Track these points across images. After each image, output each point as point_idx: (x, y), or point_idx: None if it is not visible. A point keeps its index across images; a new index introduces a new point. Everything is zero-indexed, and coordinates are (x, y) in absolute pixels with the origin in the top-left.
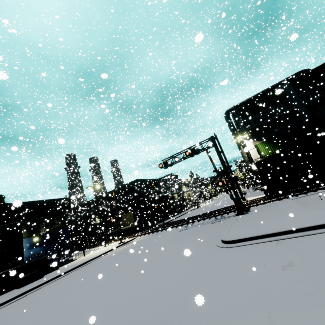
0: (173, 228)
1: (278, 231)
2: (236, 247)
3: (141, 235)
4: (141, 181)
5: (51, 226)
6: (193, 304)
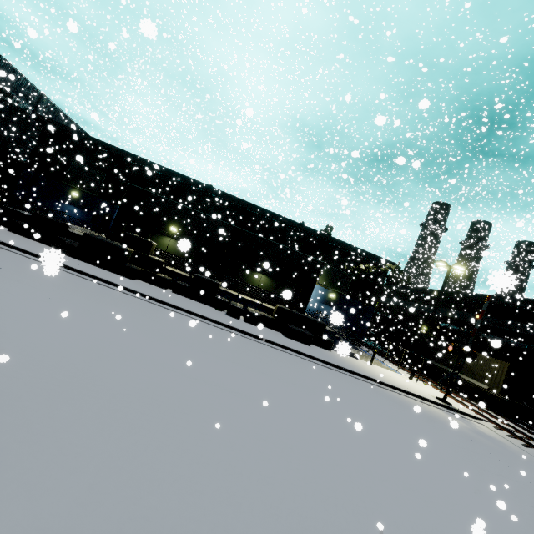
0: None
1: None
2: None
3: (502, 430)
4: None
5: (355, 291)
6: None
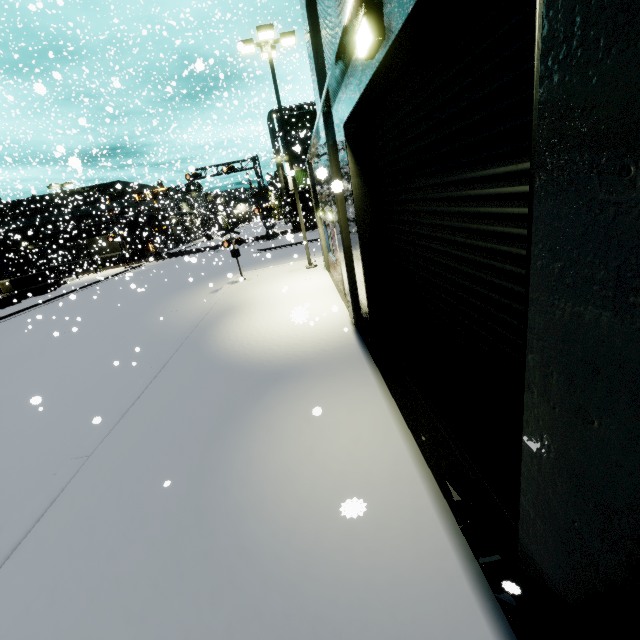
0: (199, 254)
1: (289, 244)
2: (267, 251)
3: (152, 262)
4: (125, 185)
5: None
6: (251, 261)
